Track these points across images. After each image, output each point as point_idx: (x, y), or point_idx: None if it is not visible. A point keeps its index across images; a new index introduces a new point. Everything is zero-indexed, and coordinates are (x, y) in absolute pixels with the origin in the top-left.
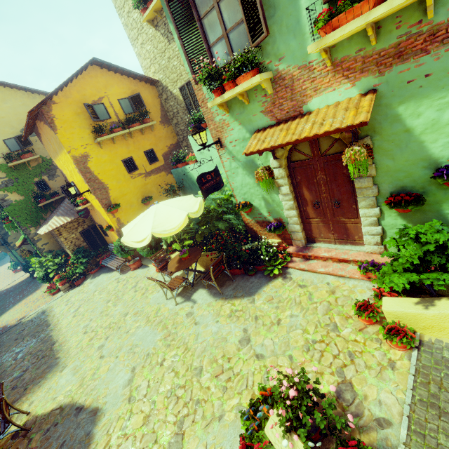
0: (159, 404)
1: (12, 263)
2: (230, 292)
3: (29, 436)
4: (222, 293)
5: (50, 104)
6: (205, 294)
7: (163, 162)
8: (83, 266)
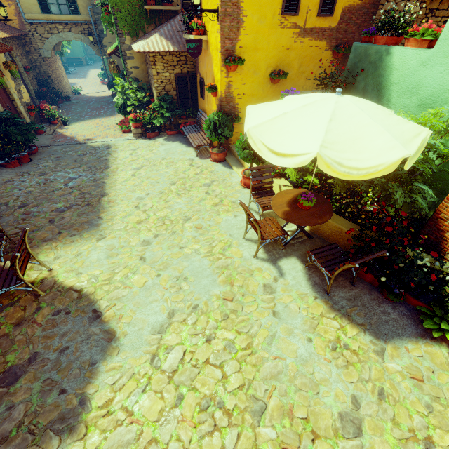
0: (187, 408)
1: (102, 71)
2: (342, 300)
3: (40, 302)
4: (328, 293)
5: None
6: (301, 273)
7: (335, 22)
8: (162, 120)
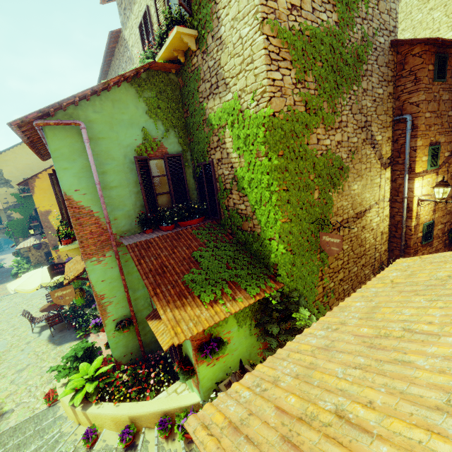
0: None
1: None
2: (57, 337)
3: None
4: (53, 336)
5: (36, 179)
6: (49, 333)
7: None
8: None
